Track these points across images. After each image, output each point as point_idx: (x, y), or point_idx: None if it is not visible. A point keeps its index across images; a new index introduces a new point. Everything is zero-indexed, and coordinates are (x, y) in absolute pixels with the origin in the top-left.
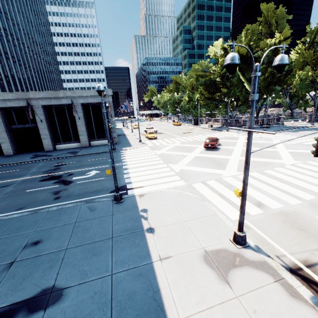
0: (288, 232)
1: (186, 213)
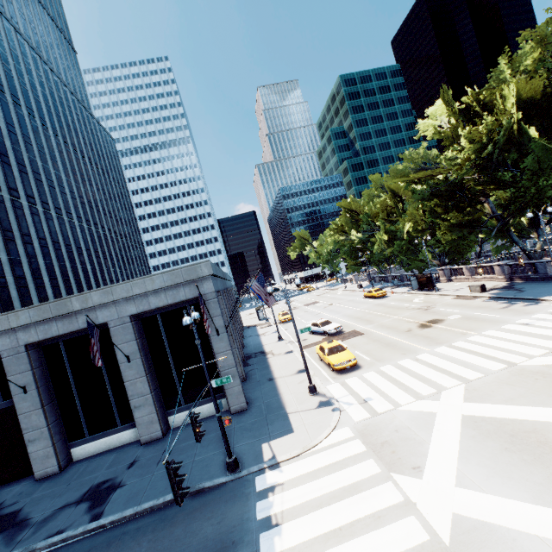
0: None
1: None
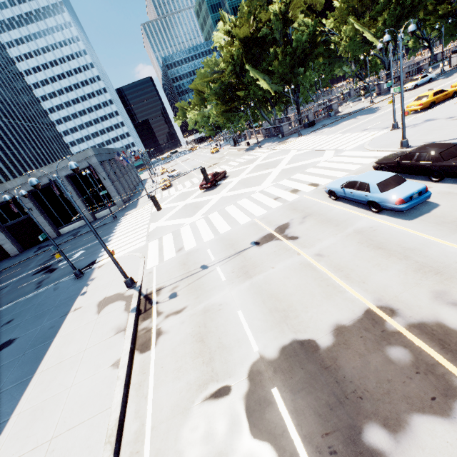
0: (173, 269)
1: (119, 273)
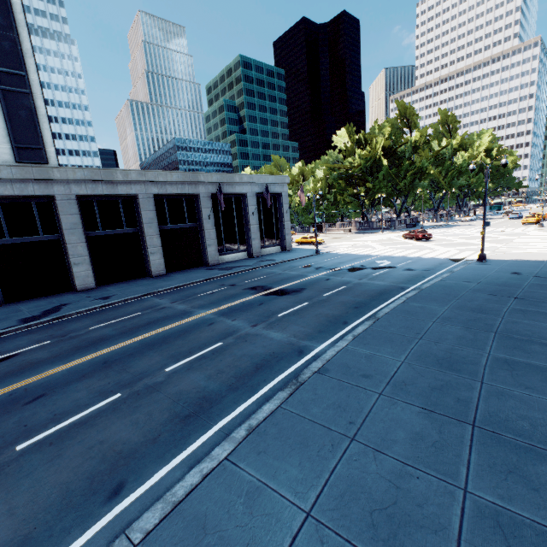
0: None
1: (541, 256)
